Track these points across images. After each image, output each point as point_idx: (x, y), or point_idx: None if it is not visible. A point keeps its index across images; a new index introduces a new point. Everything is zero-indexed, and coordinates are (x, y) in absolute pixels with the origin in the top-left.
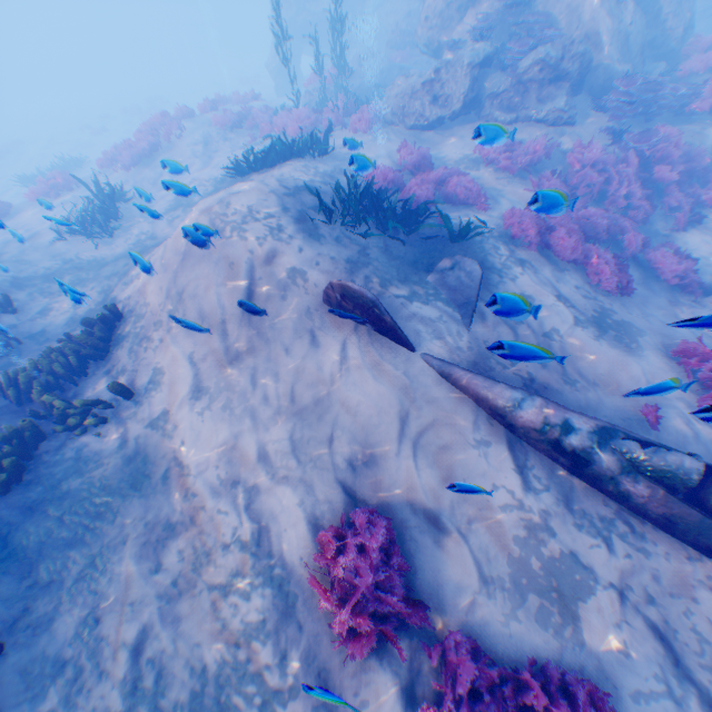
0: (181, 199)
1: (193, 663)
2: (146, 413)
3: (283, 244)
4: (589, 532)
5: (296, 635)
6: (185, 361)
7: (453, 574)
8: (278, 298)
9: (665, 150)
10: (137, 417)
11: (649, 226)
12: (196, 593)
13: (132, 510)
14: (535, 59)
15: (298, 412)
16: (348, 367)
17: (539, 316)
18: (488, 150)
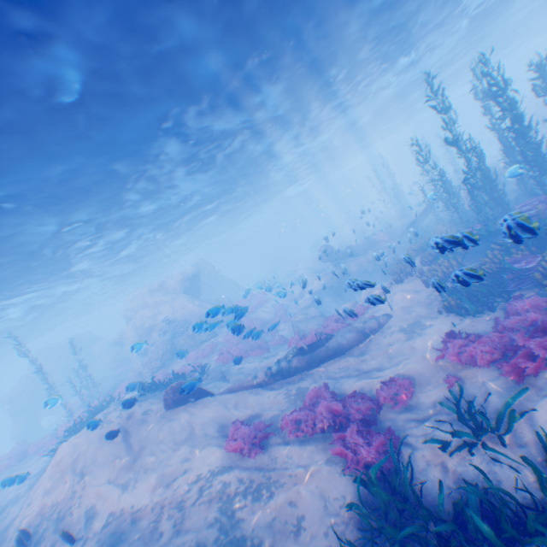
0: (5, 505)
1: (209, 523)
2: (95, 528)
3: (132, 409)
4: (298, 381)
5: (241, 472)
6: (106, 487)
7: (273, 414)
8: (144, 422)
9: (249, 321)
10: (89, 537)
11: (265, 339)
12: (190, 511)
13: (125, 545)
14: (189, 325)
15: (184, 437)
16: (193, 411)
17: (247, 365)
18: (194, 355)
